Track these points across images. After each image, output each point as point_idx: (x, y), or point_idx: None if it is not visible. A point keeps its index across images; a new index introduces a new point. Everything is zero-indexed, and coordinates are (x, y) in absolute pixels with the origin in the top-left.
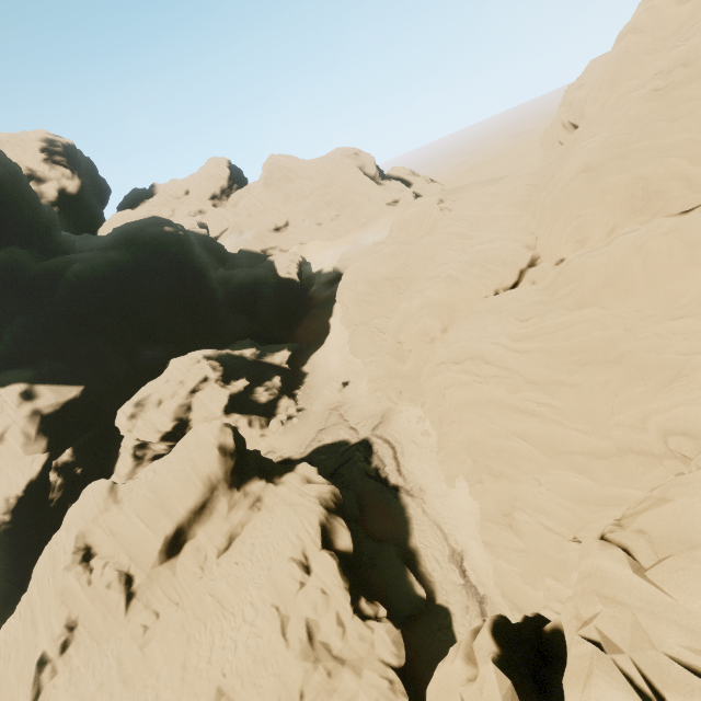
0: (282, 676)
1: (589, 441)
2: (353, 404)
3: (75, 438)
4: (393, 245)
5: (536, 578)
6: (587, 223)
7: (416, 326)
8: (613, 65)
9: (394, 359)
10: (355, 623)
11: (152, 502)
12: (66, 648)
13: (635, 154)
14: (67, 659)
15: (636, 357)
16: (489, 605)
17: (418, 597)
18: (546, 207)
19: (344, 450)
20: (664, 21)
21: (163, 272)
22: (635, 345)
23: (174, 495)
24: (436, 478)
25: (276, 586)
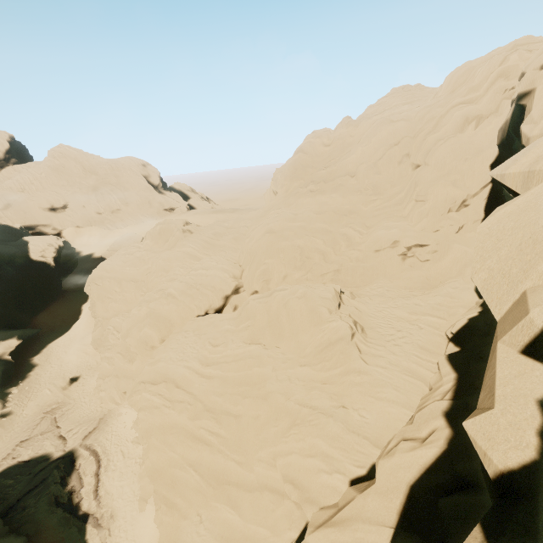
0: None
1: (242, 473)
2: (73, 405)
3: None
4: (143, 251)
5: None
6: (270, 270)
7: (139, 334)
8: (292, 167)
9: (125, 358)
10: None
11: None
12: None
13: (297, 230)
14: None
15: (275, 398)
16: None
17: None
18: (248, 250)
19: (40, 469)
20: (317, 152)
21: None
22: (276, 387)
23: None
24: (131, 498)
25: None
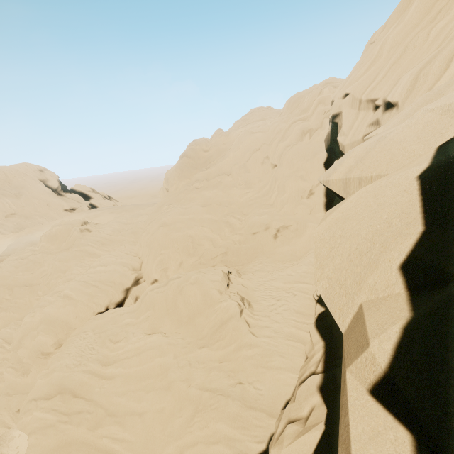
0: None
1: None
2: None
3: None
4: (38, 254)
5: None
6: (166, 259)
7: (32, 343)
8: (179, 169)
9: (17, 372)
10: None
11: None
12: None
13: (187, 221)
14: None
15: (177, 387)
16: None
17: None
18: (145, 243)
19: None
20: (199, 156)
21: None
22: (177, 375)
23: None
24: None
25: None
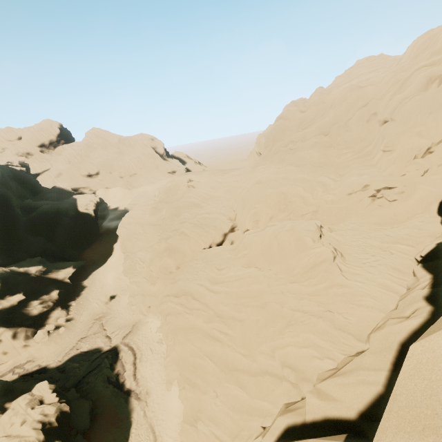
0: None
1: (247, 362)
2: (114, 315)
3: None
4: (158, 203)
5: None
6: (259, 212)
7: (161, 263)
8: (274, 131)
9: (148, 282)
10: None
11: None
12: None
13: (281, 180)
14: None
15: (271, 306)
16: None
17: None
18: (240, 198)
19: (95, 358)
20: (295, 118)
21: None
22: (271, 298)
23: None
24: (160, 381)
25: None
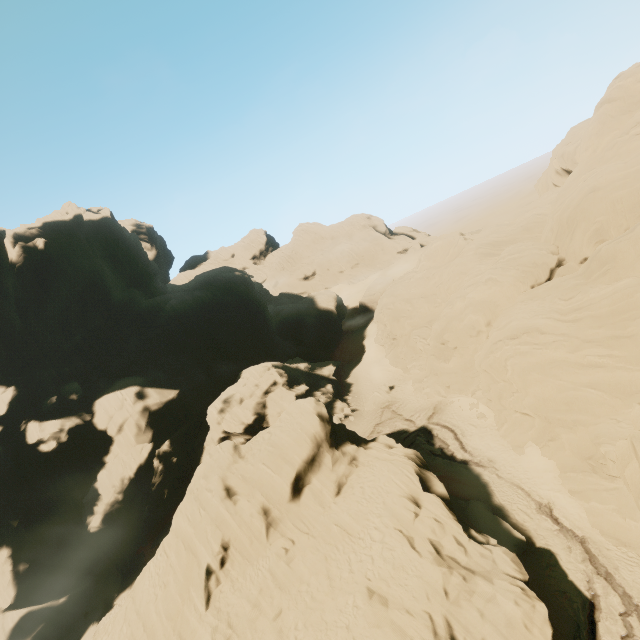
0: (423, 577)
1: None
2: (403, 402)
3: (169, 434)
4: (424, 271)
5: (634, 511)
6: (604, 227)
7: (462, 324)
8: (597, 124)
9: (438, 359)
10: (473, 545)
11: (274, 453)
12: (223, 564)
13: (634, 175)
14: (226, 572)
15: None
16: (590, 543)
17: (518, 539)
18: (562, 222)
19: (405, 437)
20: (631, 93)
21: (234, 304)
22: None
23: (291, 448)
24: (503, 449)
25: (394, 514)
